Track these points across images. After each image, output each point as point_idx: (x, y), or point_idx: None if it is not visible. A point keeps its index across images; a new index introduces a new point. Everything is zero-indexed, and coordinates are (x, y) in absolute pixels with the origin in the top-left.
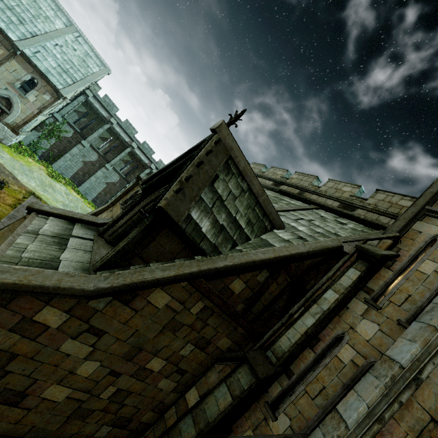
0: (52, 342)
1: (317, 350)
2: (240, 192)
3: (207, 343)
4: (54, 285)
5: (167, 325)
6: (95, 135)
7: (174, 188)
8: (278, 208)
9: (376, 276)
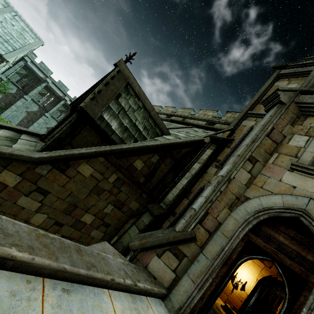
0: (10, 197)
1: (190, 198)
2: (137, 108)
3: (122, 205)
4: (9, 152)
5: (93, 189)
6: (35, 91)
7: (89, 96)
8: (168, 127)
9: (222, 153)
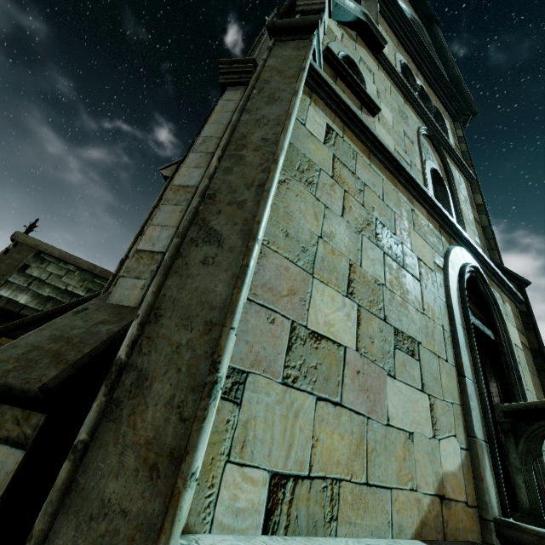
0: None
1: None
2: (67, 272)
3: None
4: None
5: None
6: None
7: None
8: None
9: None
